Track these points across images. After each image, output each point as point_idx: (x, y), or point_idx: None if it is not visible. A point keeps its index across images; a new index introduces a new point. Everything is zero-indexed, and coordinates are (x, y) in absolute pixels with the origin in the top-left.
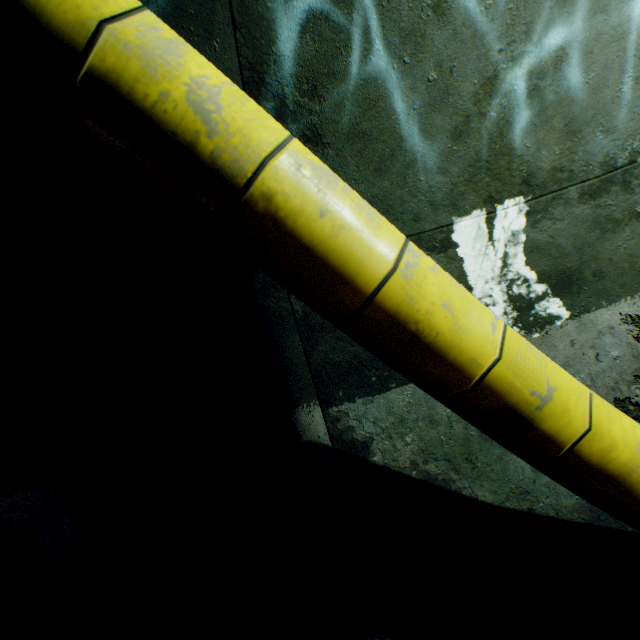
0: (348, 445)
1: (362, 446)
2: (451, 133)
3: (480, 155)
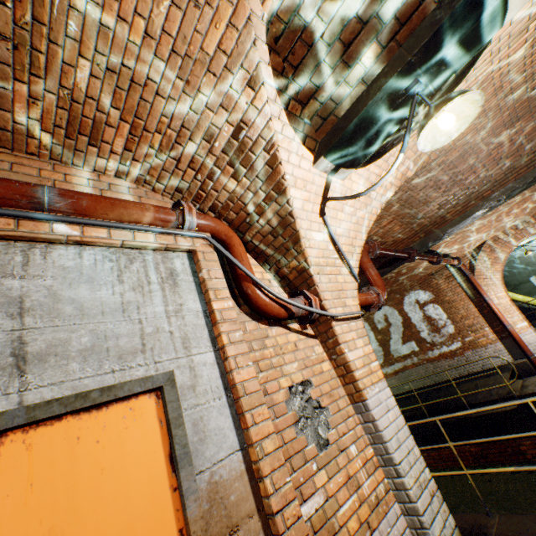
0: (520, 306)
1: (523, 306)
2: (523, 270)
3: (529, 270)
